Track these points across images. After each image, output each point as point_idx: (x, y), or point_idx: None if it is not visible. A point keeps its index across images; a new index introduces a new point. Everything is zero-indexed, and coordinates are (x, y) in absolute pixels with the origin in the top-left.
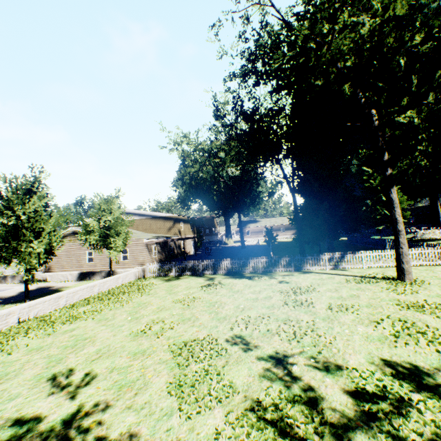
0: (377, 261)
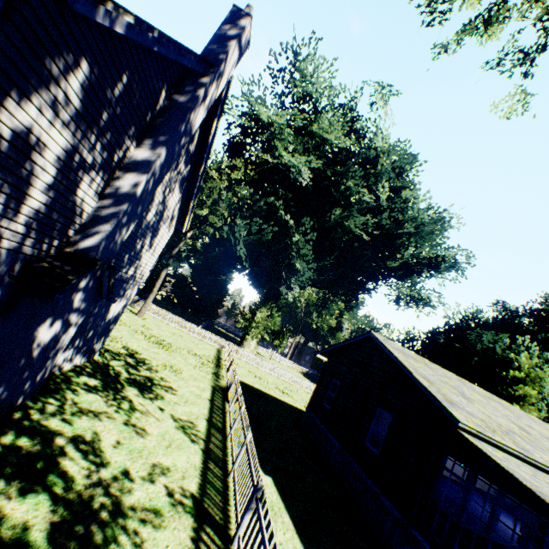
0: (155, 313)
